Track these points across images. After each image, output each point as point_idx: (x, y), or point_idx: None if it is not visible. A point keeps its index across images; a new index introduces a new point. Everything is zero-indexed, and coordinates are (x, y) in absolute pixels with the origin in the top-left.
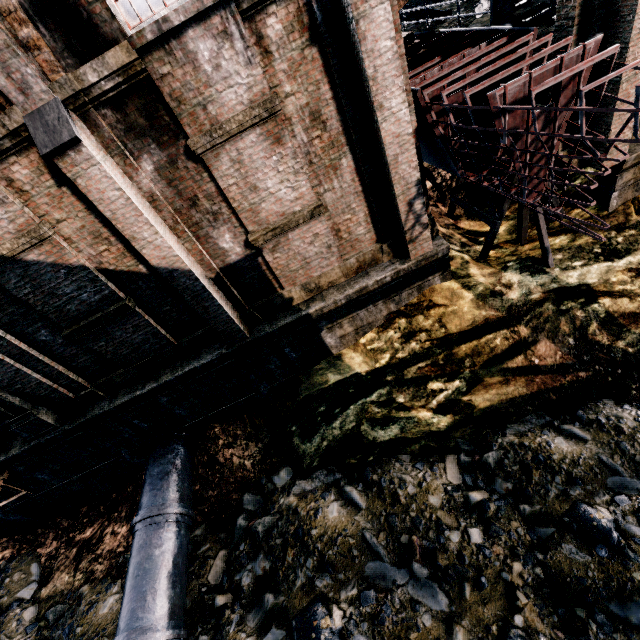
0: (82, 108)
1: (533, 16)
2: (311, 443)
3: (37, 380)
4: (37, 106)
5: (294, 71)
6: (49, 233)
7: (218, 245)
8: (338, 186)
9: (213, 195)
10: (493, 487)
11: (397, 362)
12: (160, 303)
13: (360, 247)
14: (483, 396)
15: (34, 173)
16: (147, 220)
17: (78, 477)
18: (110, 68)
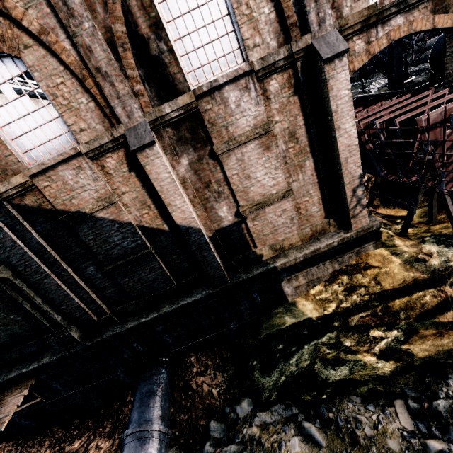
0: (157, 127)
1: (418, 87)
2: (270, 377)
3: (77, 303)
4: (134, 124)
5: (282, 109)
6: (116, 200)
7: (217, 214)
8: (302, 178)
9: (220, 181)
10: (449, 437)
11: (342, 311)
12: (171, 252)
13: (313, 221)
14: (420, 346)
15: (118, 163)
16: (180, 193)
17: (81, 389)
18: (178, 105)
